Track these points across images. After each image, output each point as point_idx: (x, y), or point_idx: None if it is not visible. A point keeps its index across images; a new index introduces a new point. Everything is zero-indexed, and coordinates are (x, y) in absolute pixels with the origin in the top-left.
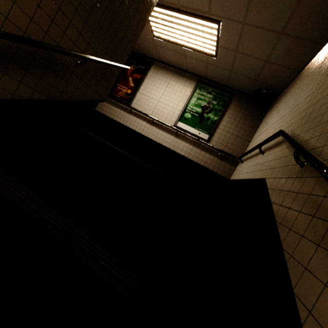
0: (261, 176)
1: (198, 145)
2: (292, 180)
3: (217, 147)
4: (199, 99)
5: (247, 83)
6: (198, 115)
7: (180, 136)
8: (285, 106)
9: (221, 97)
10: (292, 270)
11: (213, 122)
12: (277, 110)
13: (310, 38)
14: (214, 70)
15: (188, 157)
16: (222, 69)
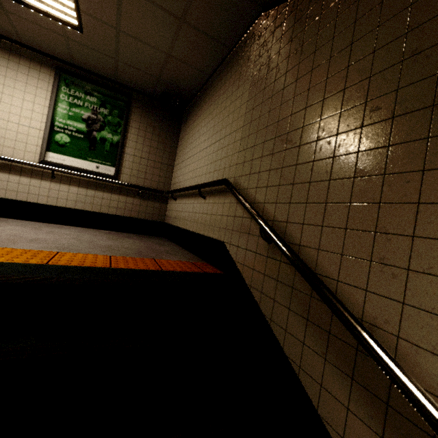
0: (215, 235)
1: (102, 186)
2: (263, 259)
3: (134, 183)
4: (74, 106)
5: (147, 81)
6: (82, 135)
7: (62, 178)
8: (208, 128)
9: (113, 102)
10: (307, 386)
11: (115, 145)
12: (197, 128)
13: (216, 36)
14: (86, 53)
15: (93, 210)
16: (100, 54)
